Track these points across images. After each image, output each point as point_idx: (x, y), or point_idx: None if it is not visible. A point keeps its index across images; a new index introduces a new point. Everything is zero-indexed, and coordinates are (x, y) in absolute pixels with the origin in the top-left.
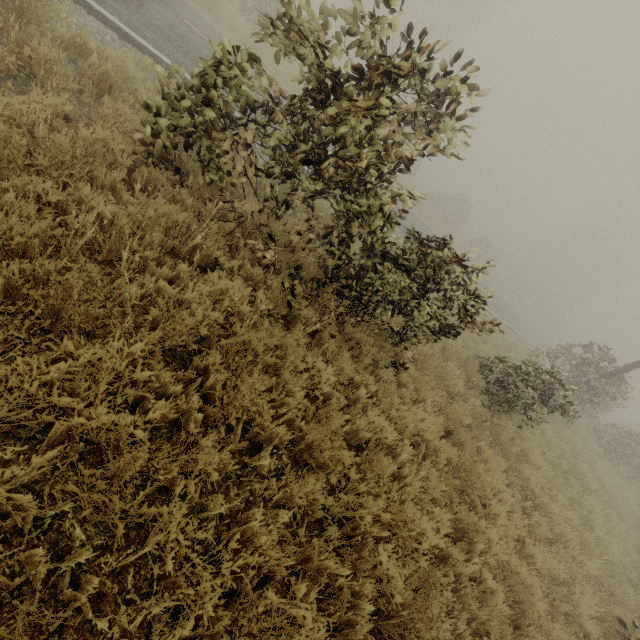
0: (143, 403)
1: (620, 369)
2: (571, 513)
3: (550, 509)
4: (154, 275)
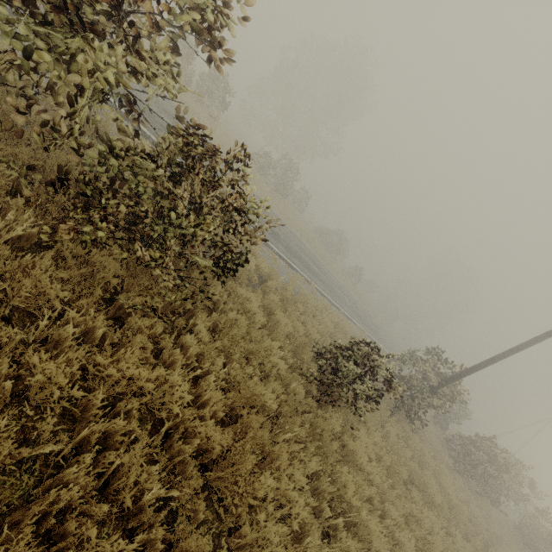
0: None
1: (457, 375)
2: (402, 534)
3: (369, 529)
4: None
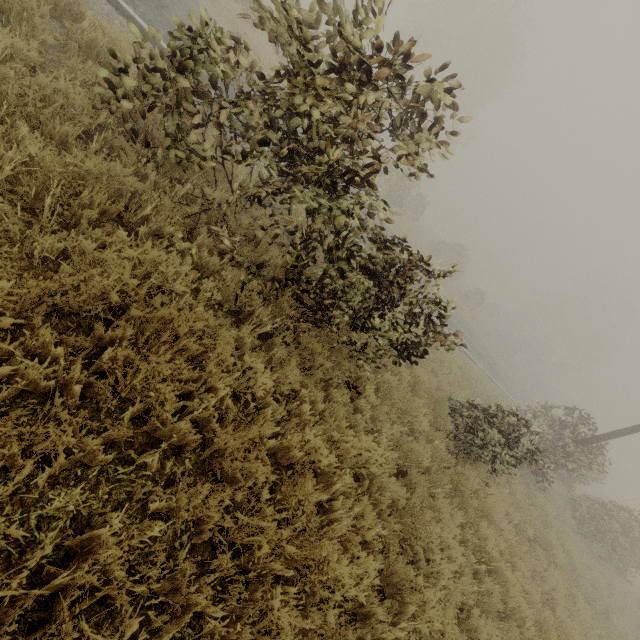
0: (8, 361)
1: (598, 436)
2: (531, 586)
3: (506, 577)
4: (84, 235)
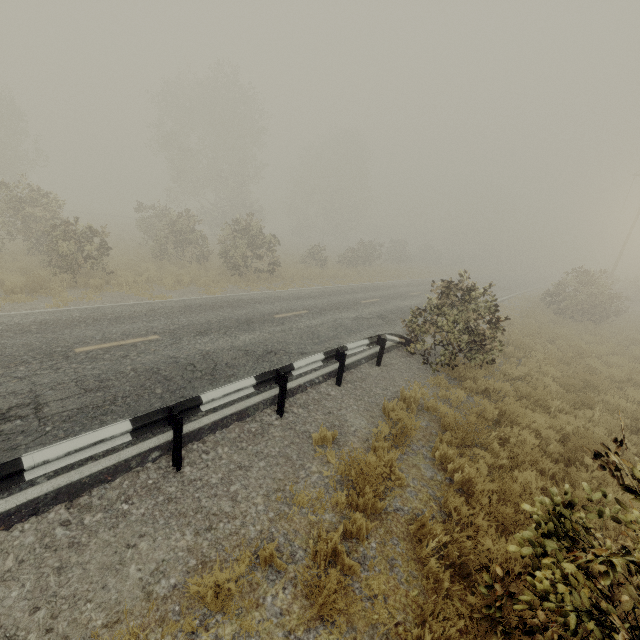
0: None
1: (610, 274)
2: None
3: None
4: None
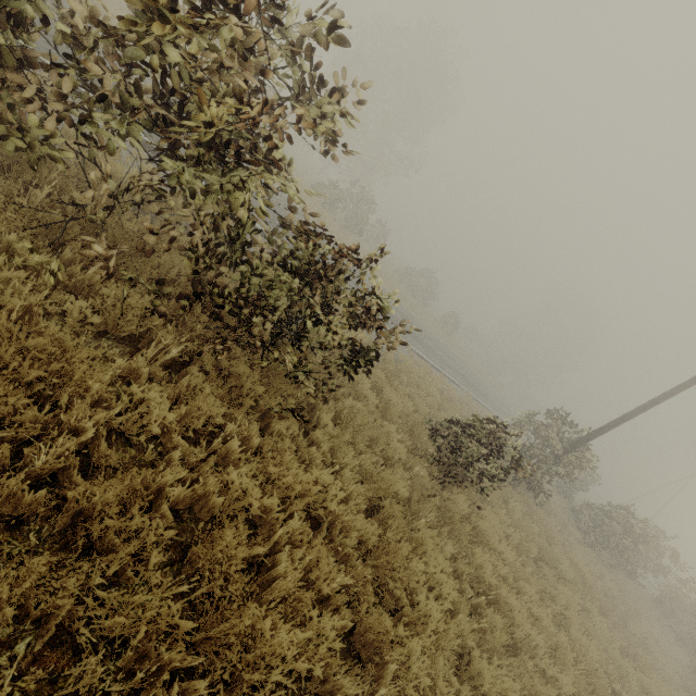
0: None
1: (584, 438)
2: (540, 610)
3: (510, 605)
4: None
